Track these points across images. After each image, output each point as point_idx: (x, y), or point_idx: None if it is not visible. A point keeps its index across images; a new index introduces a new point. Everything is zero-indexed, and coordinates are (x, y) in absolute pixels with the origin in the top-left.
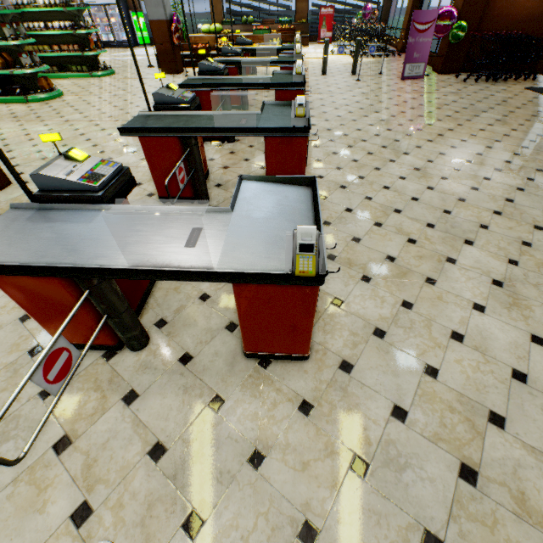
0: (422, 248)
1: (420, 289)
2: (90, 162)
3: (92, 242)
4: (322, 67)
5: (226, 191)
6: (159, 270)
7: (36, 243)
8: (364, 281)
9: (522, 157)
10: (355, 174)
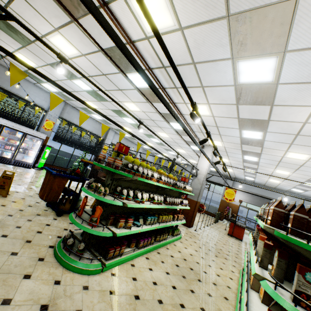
0: None
1: None
2: None
3: None
4: (216, 220)
5: None
6: None
7: None
8: None
9: None
10: None
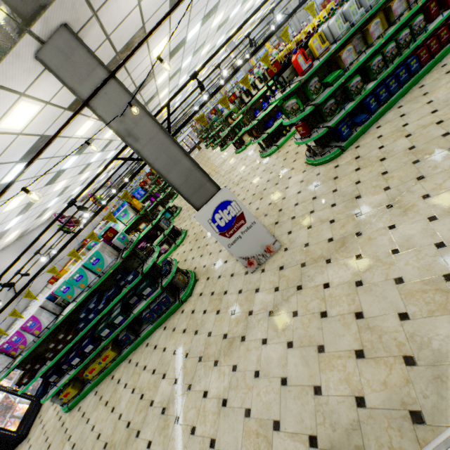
0: None
1: None
2: None
3: None
4: None
5: None
6: None
7: None
8: None
9: None
10: None
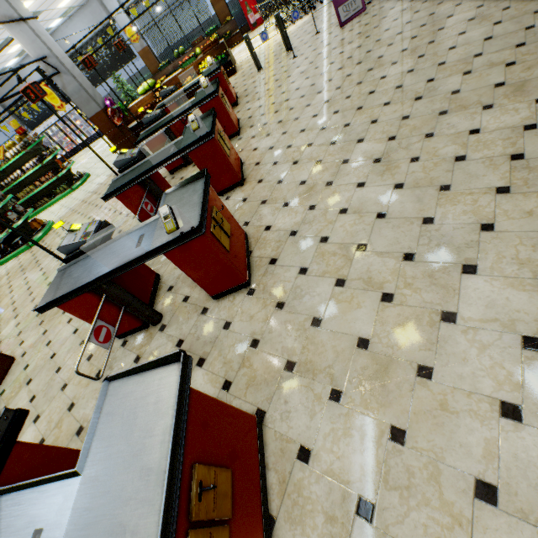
0: (402, 306)
1: (411, 395)
2: None
3: None
4: (255, 64)
5: (177, 294)
6: None
7: None
8: (333, 400)
9: (519, 65)
10: (305, 204)
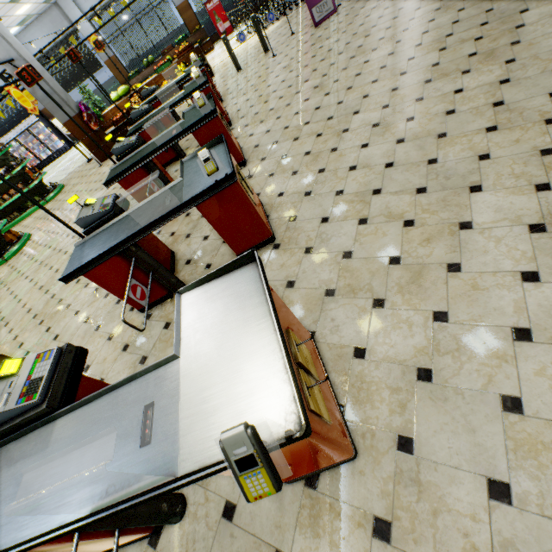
0: (424, 226)
1: (446, 286)
2: (25, 367)
3: (50, 483)
4: (234, 65)
5: (198, 264)
6: (117, 510)
7: (1, 509)
8: (377, 307)
9: (486, 38)
10: (314, 170)
